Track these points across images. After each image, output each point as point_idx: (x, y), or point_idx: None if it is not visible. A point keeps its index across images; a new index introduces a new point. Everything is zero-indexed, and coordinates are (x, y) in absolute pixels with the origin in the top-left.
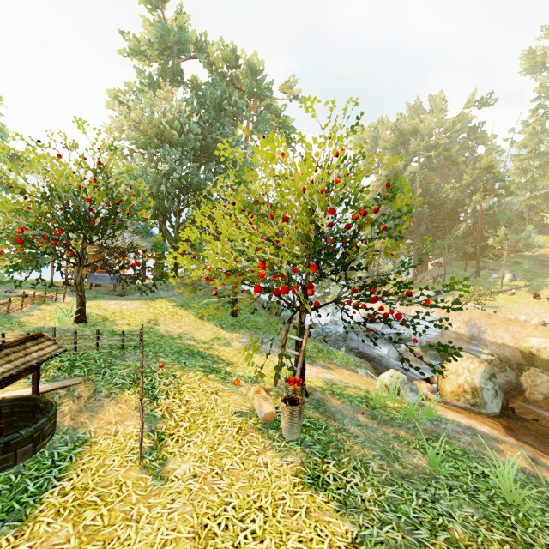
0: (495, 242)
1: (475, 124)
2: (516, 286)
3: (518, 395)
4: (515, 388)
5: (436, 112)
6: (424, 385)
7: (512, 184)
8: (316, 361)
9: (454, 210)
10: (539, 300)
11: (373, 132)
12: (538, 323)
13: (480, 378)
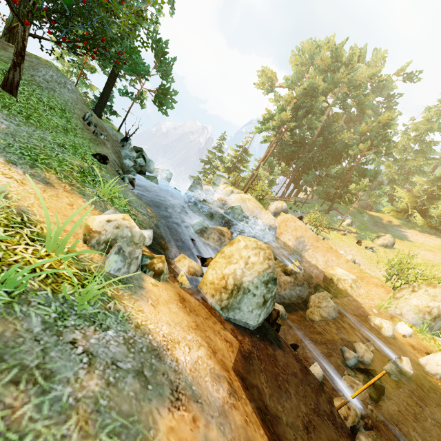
0: (355, 188)
1: (394, 94)
2: (350, 230)
3: (301, 310)
4: (302, 302)
5: (372, 67)
6: (187, 262)
7: (395, 147)
8: (42, 170)
9: (340, 152)
10: (359, 246)
11: (315, 49)
12: (350, 260)
13: (254, 277)
